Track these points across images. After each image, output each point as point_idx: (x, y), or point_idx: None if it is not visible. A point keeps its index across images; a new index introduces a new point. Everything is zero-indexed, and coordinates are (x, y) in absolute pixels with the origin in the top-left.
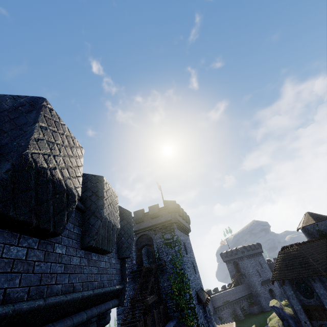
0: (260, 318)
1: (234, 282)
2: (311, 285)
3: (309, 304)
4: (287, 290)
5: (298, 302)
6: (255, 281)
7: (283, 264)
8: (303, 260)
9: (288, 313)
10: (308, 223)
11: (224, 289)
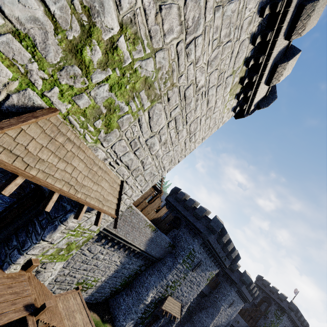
0: None
1: None
2: None
3: None
4: None
5: None
6: None
7: None
8: None
9: None
10: None
11: None
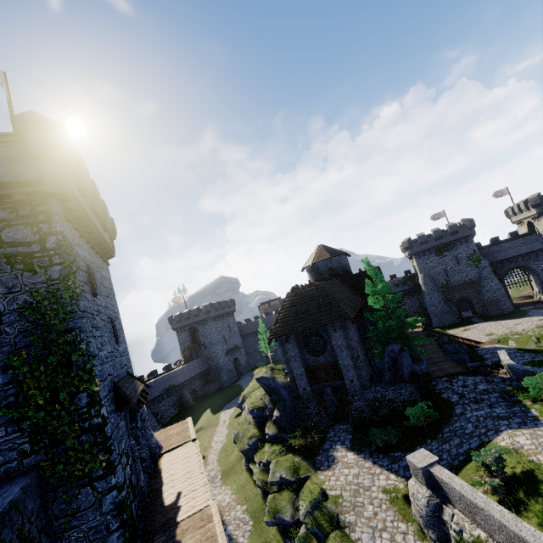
0: (218, 398)
1: (186, 357)
2: (327, 337)
3: (317, 363)
4: (290, 350)
5: (302, 363)
6: (219, 351)
7: (292, 312)
8: (324, 302)
9: (282, 382)
10: (321, 259)
11: (167, 371)
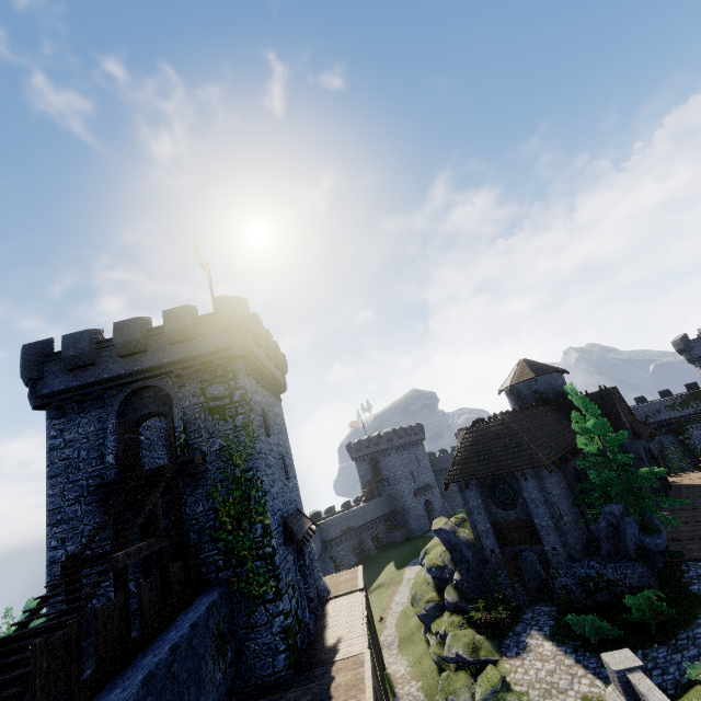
0: (404, 549)
1: (367, 494)
2: (518, 486)
3: (507, 519)
4: (471, 498)
5: (487, 517)
6: (405, 489)
7: (473, 452)
8: (511, 442)
9: (465, 538)
10: (522, 379)
11: (346, 509)
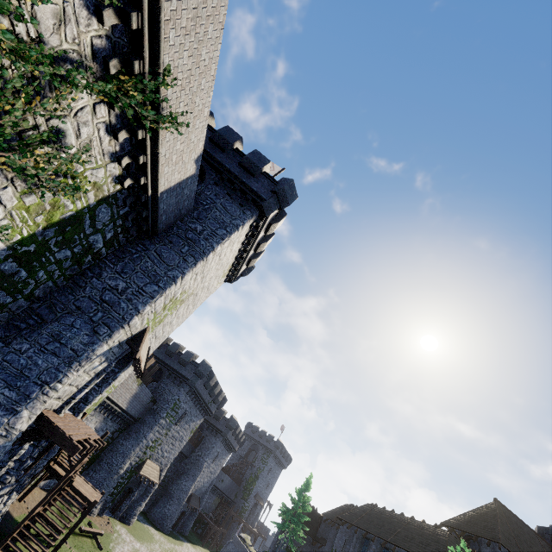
0: None
1: None
2: None
3: None
4: None
5: None
6: None
7: None
8: None
9: None
10: None
11: None
